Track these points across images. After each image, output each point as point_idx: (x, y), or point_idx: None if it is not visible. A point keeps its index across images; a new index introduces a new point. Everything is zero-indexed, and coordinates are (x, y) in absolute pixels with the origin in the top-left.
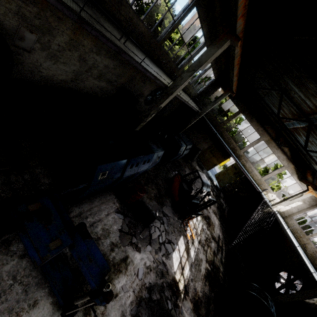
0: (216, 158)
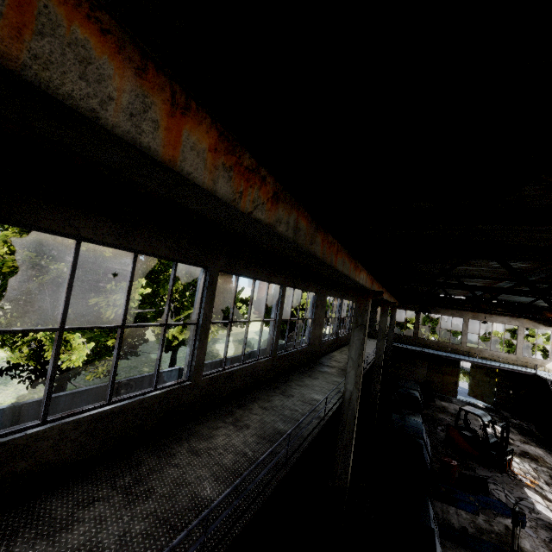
0: (449, 374)
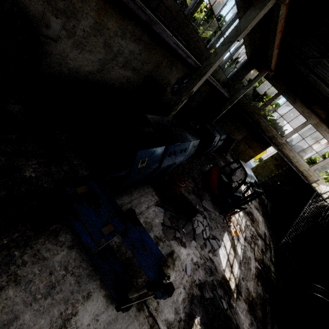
0: (253, 150)
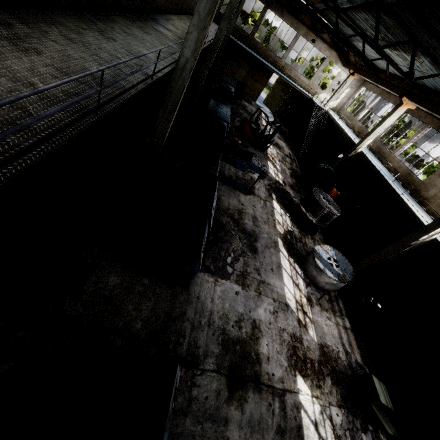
0: (259, 82)
